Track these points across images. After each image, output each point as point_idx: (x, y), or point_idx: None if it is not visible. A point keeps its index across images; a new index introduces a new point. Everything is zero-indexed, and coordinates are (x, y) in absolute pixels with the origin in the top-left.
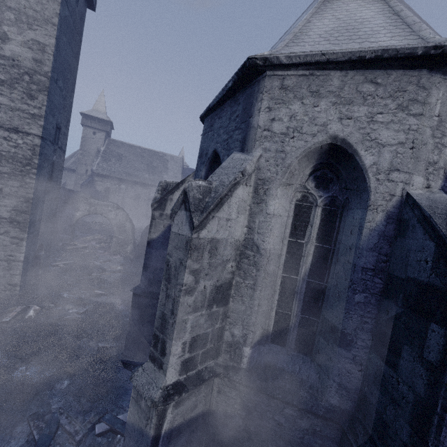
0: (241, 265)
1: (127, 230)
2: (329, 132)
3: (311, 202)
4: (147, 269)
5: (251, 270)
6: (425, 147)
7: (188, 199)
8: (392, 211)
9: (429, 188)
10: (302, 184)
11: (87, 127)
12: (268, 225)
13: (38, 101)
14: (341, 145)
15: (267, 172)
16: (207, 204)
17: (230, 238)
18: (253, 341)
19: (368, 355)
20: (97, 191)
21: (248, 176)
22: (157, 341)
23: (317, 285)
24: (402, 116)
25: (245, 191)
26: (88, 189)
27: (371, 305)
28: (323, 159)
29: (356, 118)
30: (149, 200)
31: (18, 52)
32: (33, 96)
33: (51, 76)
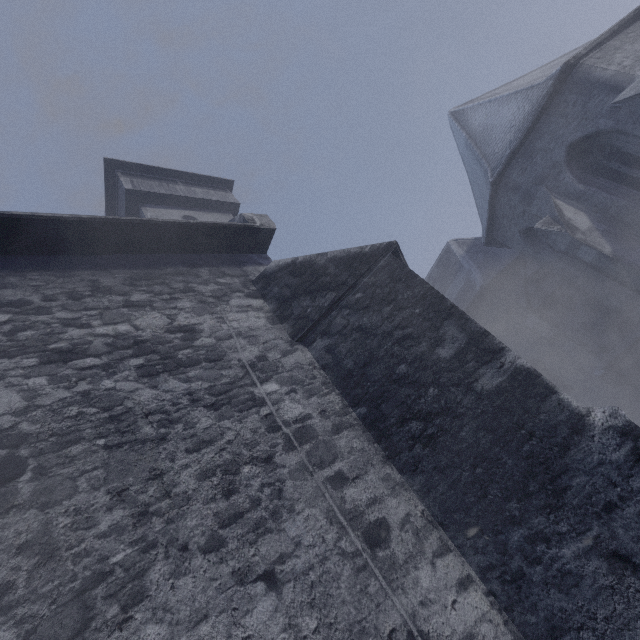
0: None
1: None
2: None
3: None
4: None
5: None
6: None
7: None
8: None
9: None
10: None
11: None
12: None
13: None
14: None
15: None
16: None
17: None
18: None
19: None
20: None
21: None
22: None
23: None
24: None
25: None
26: None
27: None
28: None
29: None
30: None
31: None
32: None
33: None
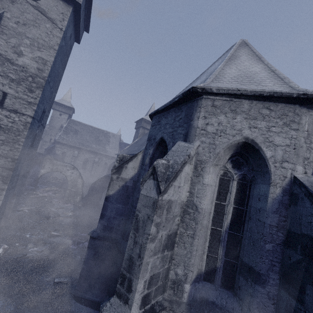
0: (184, 219)
1: (78, 185)
2: (243, 134)
3: (230, 177)
4: (103, 217)
5: (191, 223)
6: (302, 148)
7: (156, 172)
8: (286, 187)
9: (306, 173)
10: (224, 164)
11: (56, 110)
12: (204, 192)
13: (35, 94)
14: (251, 143)
15: (203, 156)
16: (168, 176)
17: (179, 200)
18: (191, 279)
19: (278, 291)
20: (56, 154)
21: (191, 158)
22: (124, 279)
23: (235, 235)
24: (287, 129)
25: (189, 167)
26: (50, 152)
27: (277, 252)
28: (237, 150)
29: (259, 128)
30: (94, 163)
31: (28, 63)
32: (32, 91)
33: (47, 79)
